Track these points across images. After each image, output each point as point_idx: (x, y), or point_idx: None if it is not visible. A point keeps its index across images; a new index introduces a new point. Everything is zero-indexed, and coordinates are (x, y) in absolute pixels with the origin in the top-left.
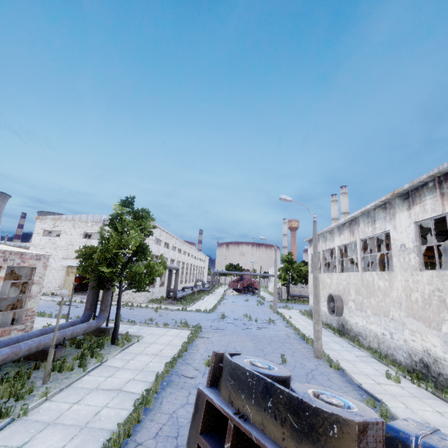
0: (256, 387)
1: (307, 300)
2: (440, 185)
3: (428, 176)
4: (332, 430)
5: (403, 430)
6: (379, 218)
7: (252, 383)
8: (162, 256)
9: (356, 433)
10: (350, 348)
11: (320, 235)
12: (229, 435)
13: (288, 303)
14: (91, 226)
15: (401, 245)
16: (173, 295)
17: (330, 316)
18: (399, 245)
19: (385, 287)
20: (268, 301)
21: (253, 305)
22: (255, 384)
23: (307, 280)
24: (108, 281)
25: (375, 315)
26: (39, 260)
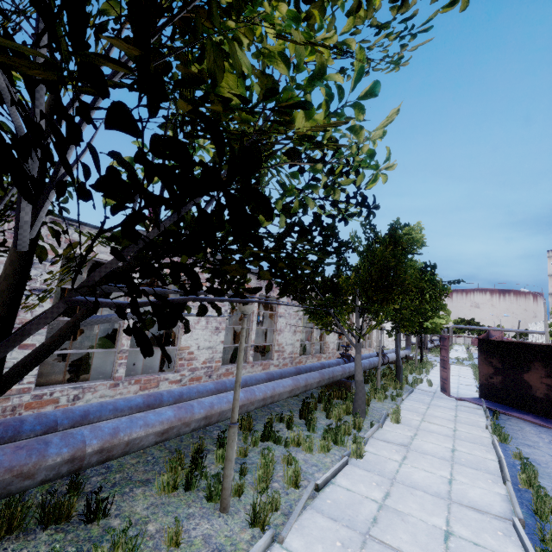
0: None
1: None
2: None
3: None
4: None
5: None
6: None
7: None
8: (448, 311)
9: None
10: None
11: None
12: None
13: None
14: None
15: None
16: (424, 344)
17: None
18: None
19: None
20: None
21: None
22: None
23: None
24: None
25: None
26: None
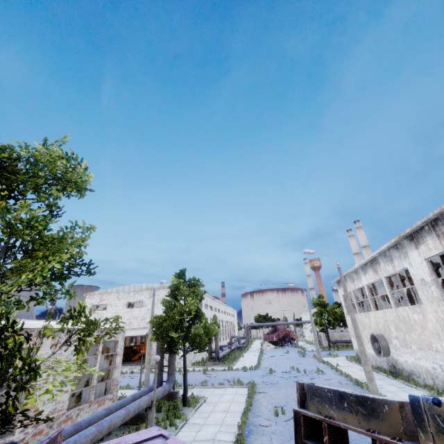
0: (334, 397)
1: (350, 345)
2: (434, 229)
3: (421, 222)
4: (385, 408)
5: (416, 395)
6: (395, 256)
7: (331, 396)
8: (215, 317)
9: (398, 407)
10: (406, 388)
11: (346, 276)
12: (325, 431)
13: (331, 350)
14: (133, 295)
15: (421, 279)
16: (215, 354)
17: (378, 358)
18: (419, 279)
19: (420, 320)
20: (309, 351)
21: (295, 357)
22: (332, 395)
23: (345, 322)
24: (173, 346)
25: (420, 349)
26: (120, 333)
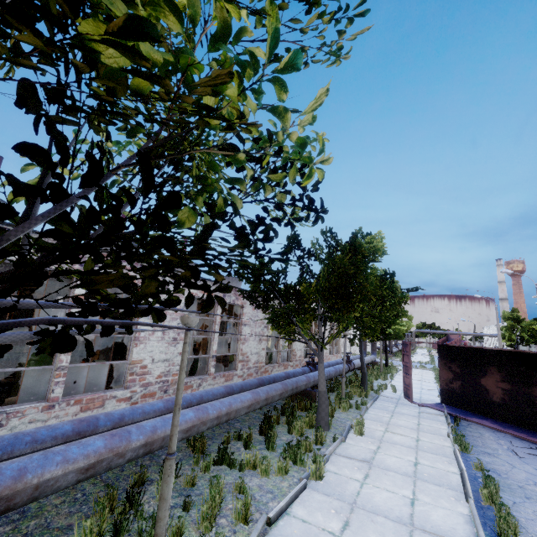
0: None
1: None
2: None
3: None
4: None
5: None
6: None
7: None
8: (410, 317)
9: None
10: None
11: None
12: None
13: None
14: None
15: None
16: (389, 349)
17: None
18: None
19: None
20: None
21: None
22: None
23: None
24: None
25: None
26: None
